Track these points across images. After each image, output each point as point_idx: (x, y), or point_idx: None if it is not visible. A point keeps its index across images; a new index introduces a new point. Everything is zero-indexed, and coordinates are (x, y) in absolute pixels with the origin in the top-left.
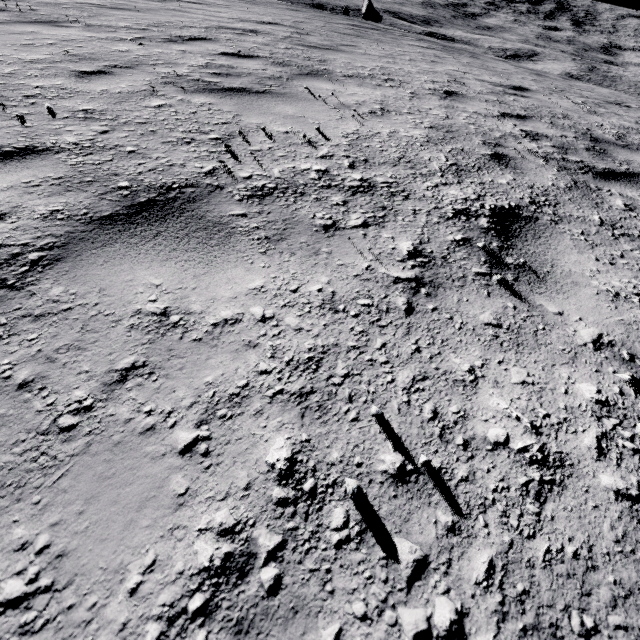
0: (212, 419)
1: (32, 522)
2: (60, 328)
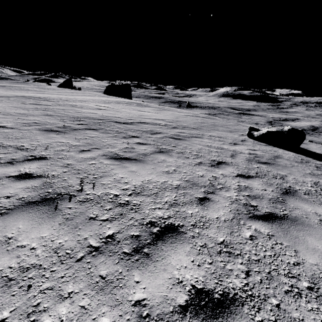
0: None
1: None
2: None
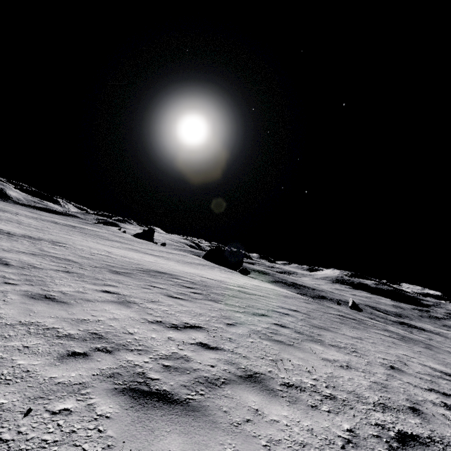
0: (271, 442)
1: (231, 440)
2: (231, 401)
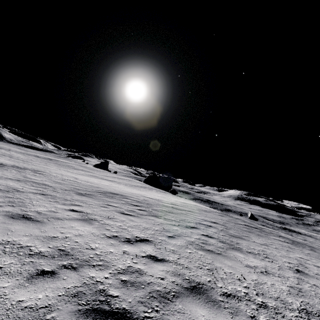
0: None
1: None
2: (183, 317)
